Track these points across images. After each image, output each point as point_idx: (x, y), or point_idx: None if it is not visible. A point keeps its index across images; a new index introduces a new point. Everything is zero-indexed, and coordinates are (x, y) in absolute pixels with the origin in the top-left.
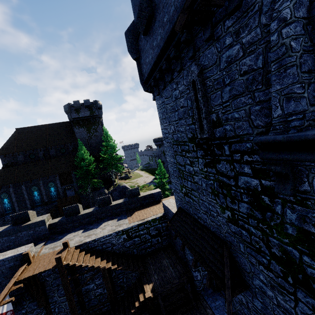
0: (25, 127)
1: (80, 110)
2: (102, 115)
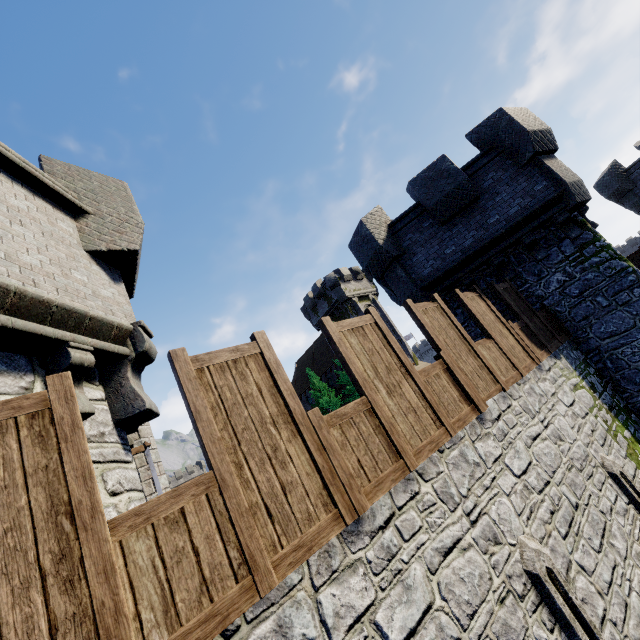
0: (300, 358)
1: (317, 306)
2: (345, 296)
